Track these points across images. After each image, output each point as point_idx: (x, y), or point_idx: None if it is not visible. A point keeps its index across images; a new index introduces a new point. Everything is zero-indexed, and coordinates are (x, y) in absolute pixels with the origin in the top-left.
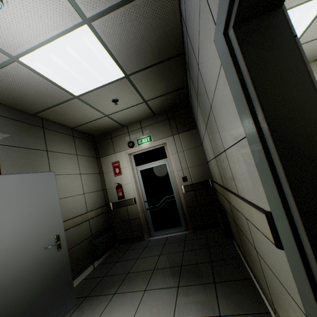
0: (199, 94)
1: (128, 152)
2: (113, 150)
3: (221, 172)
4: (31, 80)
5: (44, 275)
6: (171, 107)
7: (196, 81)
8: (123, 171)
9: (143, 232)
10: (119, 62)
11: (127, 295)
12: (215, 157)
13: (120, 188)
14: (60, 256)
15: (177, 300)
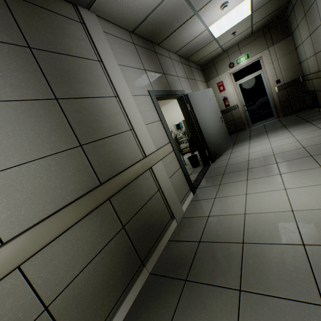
0: (309, 13)
1: (229, 72)
2: (216, 74)
3: (319, 62)
4: (203, 37)
5: (222, 131)
6: (268, 22)
7: (309, 6)
8: (226, 87)
9: (245, 125)
10: (253, 7)
11: (258, 137)
12: (314, 55)
13: (226, 100)
14: (223, 126)
15: (288, 130)
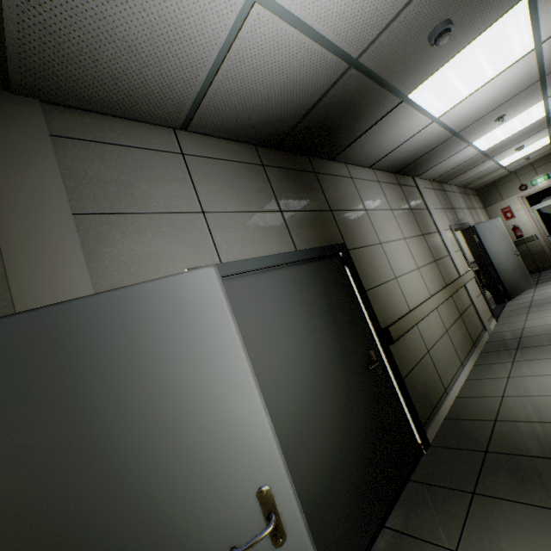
0: None
1: (519, 196)
2: (499, 198)
3: None
4: (490, 169)
5: (517, 266)
6: None
7: None
8: (516, 214)
9: (550, 262)
10: None
11: None
12: None
13: (517, 229)
14: (519, 260)
15: None
